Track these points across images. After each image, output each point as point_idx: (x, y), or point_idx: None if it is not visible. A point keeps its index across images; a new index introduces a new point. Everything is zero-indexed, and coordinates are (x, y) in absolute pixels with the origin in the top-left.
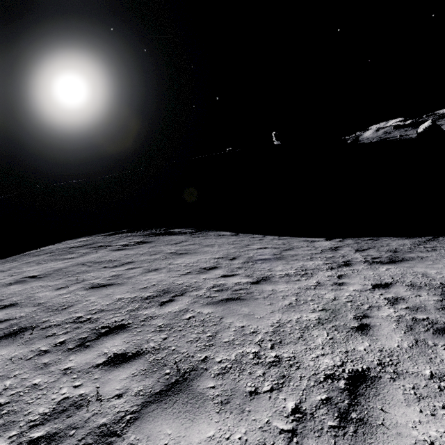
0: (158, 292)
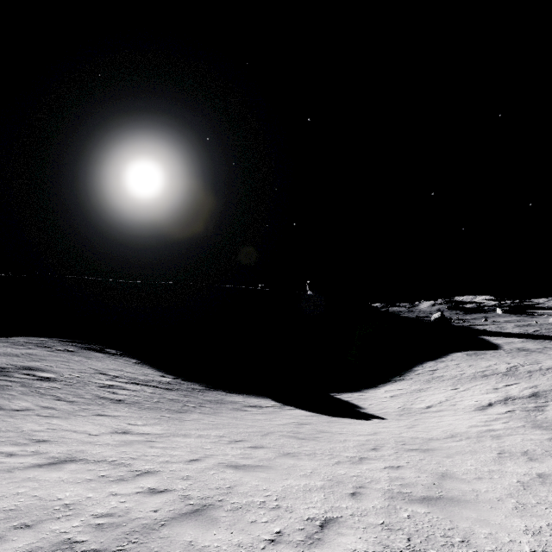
0: (36, 369)
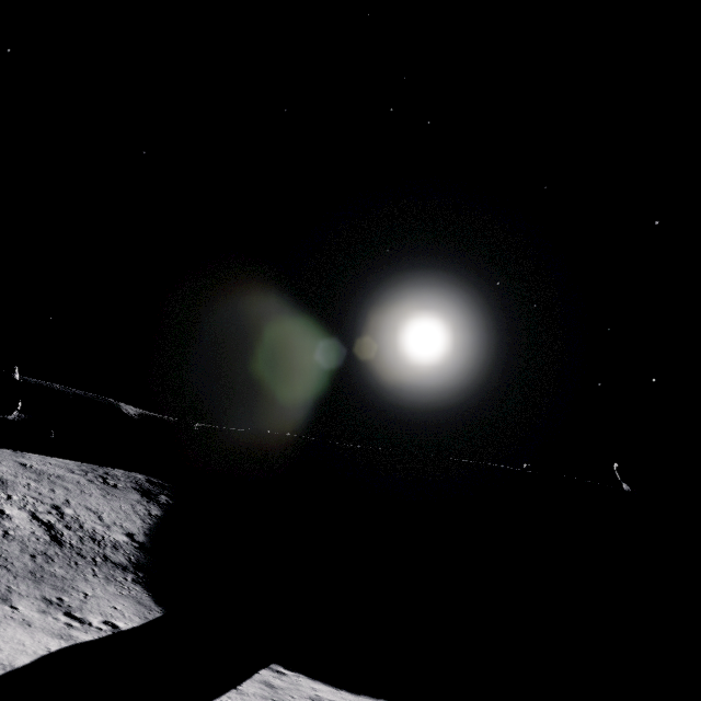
0: None
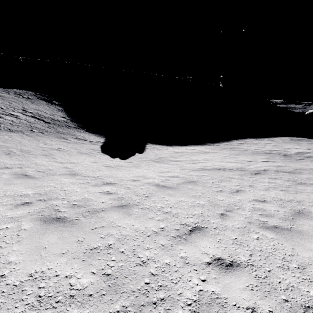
0: None
